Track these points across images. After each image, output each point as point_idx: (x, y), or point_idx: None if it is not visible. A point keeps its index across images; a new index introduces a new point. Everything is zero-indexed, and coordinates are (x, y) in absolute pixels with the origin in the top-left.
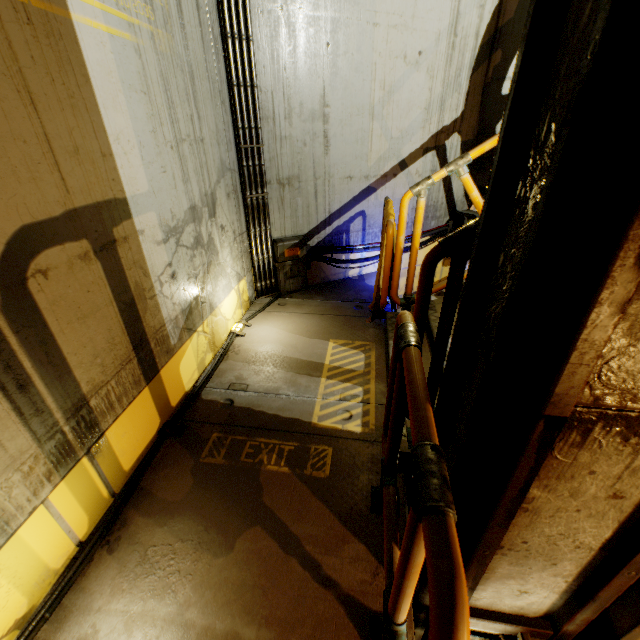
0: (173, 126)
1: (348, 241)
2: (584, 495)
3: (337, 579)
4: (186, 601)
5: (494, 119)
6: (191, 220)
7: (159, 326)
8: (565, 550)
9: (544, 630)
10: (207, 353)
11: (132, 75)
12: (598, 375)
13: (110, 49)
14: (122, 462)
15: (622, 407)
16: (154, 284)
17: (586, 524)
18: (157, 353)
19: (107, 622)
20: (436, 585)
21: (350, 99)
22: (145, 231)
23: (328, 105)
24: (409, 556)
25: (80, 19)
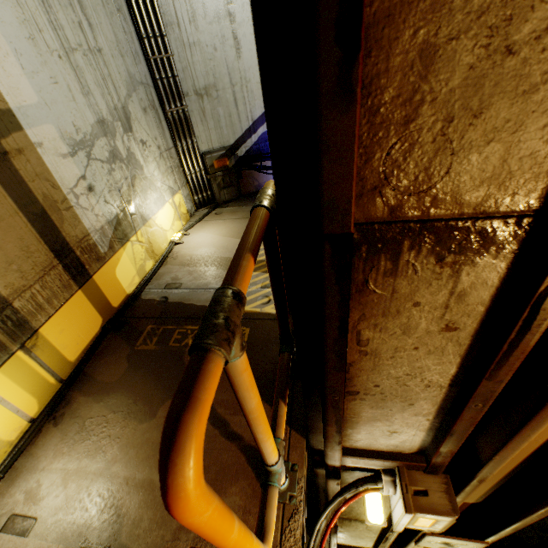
0: (57, 33)
1: None
2: (417, 331)
3: (242, 434)
4: (113, 458)
5: None
6: (102, 134)
7: (83, 236)
8: (417, 390)
9: (418, 463)
10: (146, 260)
11: None
12: (384, 175)
13: None
14: (65, 354)
15: (425, 216)
16: (67, 196)
17: (429, 362)
18: (86, 260)
19: (49, 478)
20: (166, 421)
21: None
22: (44, 144)
23: (232, 2)
24: (240, 404)
25: None
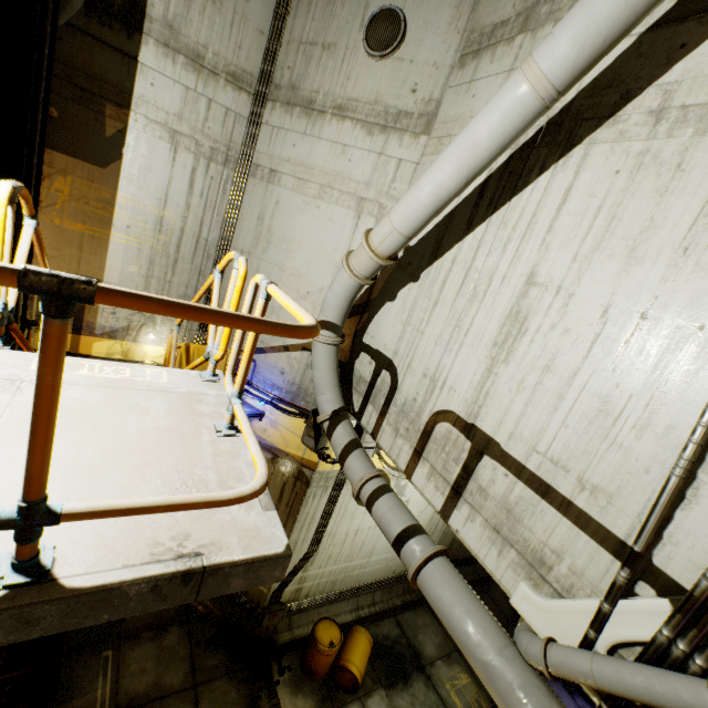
0: (149, 272)
1: None
2: None
3: None
4: None
5: (356, 355)
6: None
7: (93, 322)
8: None
9: None
10: (119, 354)
11: (132, 254)
12: None
13: (124, 247)
14: None
15: None
16: (100, 309)
17: None
18: (85, 329)
19: None
20: None
21: None
22: None
23: None
24: None
25: (114, 239)
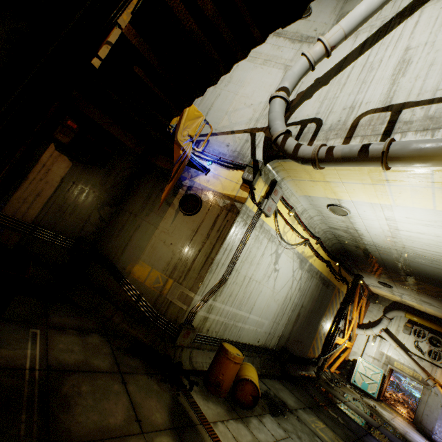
0: None
1: (197, 147)
2: None
3: None
4: None
5: None
6: None
7: None
8: None
9: None
10: None
11: None
12: None
13: None
14: None
15: None
16: None
17: None
18: None
19: None
20: None
21: (220, 108)
22: None
23: (212, 107)
24: None
25: None
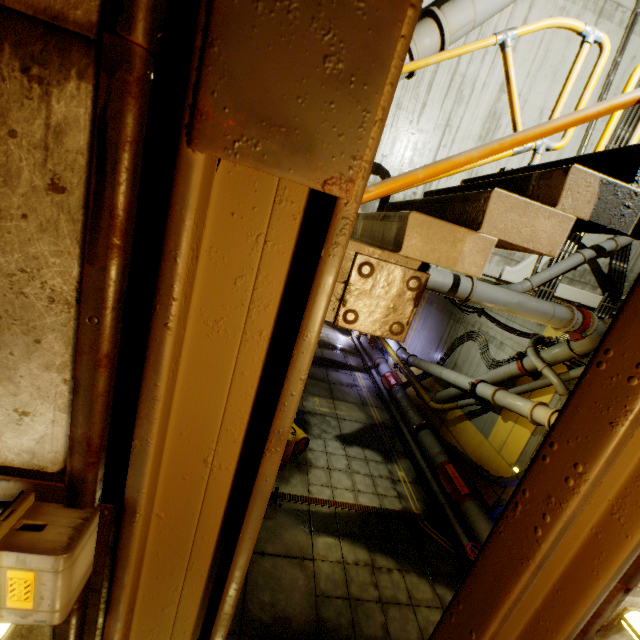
0: None
1: None
2: (22, 183)
3: None
4: None
5: None
6: None
7: None
8: (41, 308)
9: (55, 483)
10: None
11: None
12: None
13: None
14: None
15: (2, 1)
16: None
17: (45, 248)
18: None
19: None
20: None
21: None
22: None
23: None
24: None
25: None
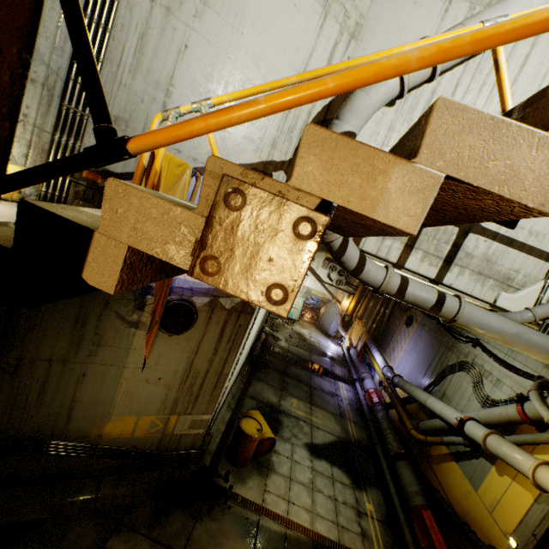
0: None
1: None
2: None
3: None
4: None
5: None
6: None
7: None
8: None
9: None
10: None
11: None
12: None
13: None
14: None
15: None
16: None
17: None
18: None
19: None
20: None
21: (195, 93)
22: None
23: (174, 86)
24: None
25: None
